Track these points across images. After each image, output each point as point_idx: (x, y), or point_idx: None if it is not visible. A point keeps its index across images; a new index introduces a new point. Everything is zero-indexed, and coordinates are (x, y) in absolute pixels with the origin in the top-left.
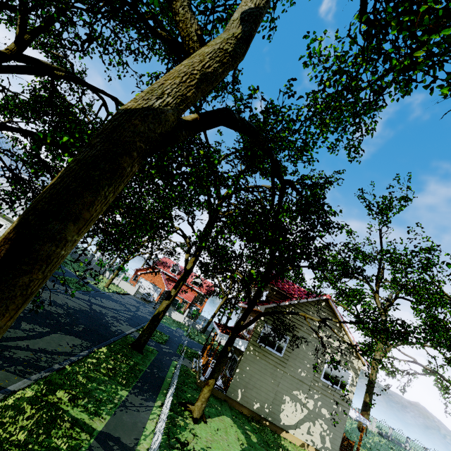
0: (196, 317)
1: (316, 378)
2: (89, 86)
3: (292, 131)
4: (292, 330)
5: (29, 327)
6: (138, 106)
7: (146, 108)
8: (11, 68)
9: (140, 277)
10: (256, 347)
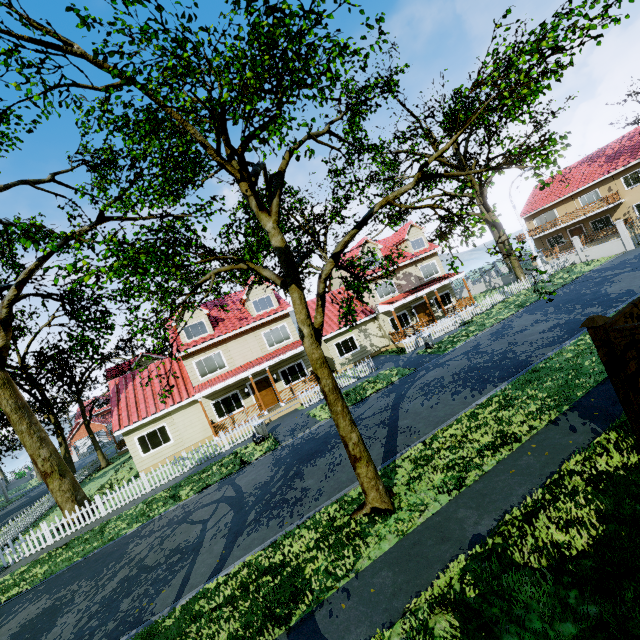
0: None
1: None
2: None
3: None
4: None
5: None
6: None
7: None
8: None
9: (73, 443)
10: None
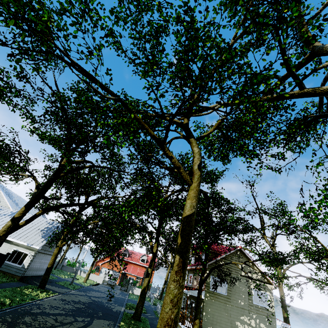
0: (148, 288)
1: (250, 303)
2: (99, 167)
3: (205, 173)
4: (229, 274)
5: (81, 319)
6: (190, 212)
7: (193, 213)
8: (70, 171)
9: (101, 267)
10: (210, 293)
